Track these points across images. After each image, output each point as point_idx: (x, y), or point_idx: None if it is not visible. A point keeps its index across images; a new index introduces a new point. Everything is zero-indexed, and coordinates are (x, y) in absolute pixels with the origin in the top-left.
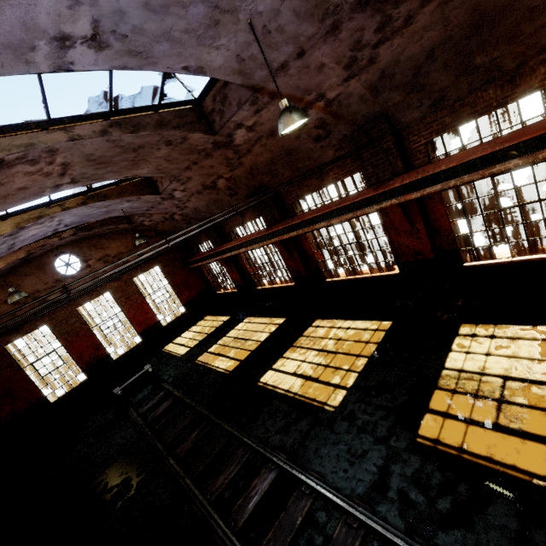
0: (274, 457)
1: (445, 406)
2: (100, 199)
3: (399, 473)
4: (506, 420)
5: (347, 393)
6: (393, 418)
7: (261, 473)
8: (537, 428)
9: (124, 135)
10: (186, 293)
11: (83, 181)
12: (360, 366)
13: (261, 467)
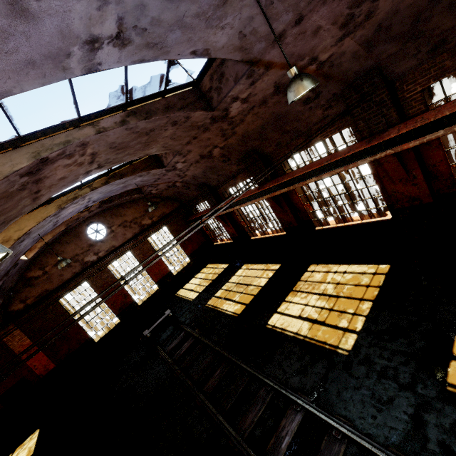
0: (297, 400)
1: None
2: (118, 177)
3: (435, 424)
4: None
5: (358, 337)
6: (414, 364)
7: (287, 413)
8: None
9: (139, 122)
10: (189, 246)
11: (106, 165)
12: (365, 310)
13: (286, 407)
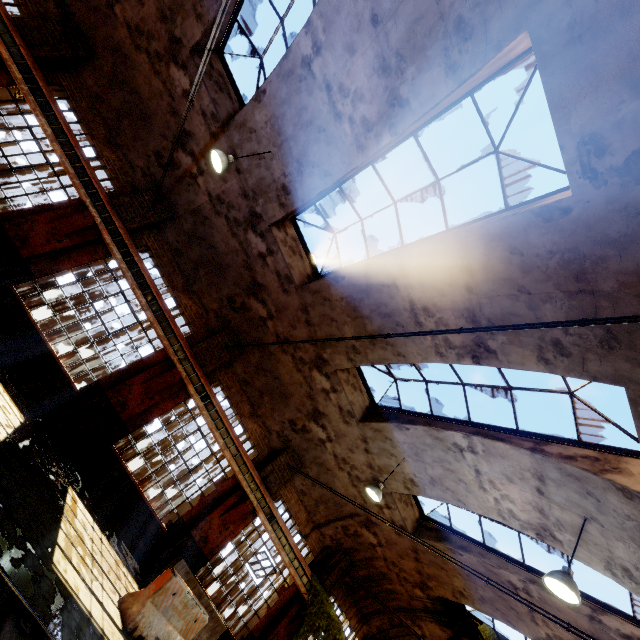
0: None
1: None
2: None
3: None
4: None
5: None
6: None
7: None
8: None
9: None
10: None
11: None
12: None
13: None
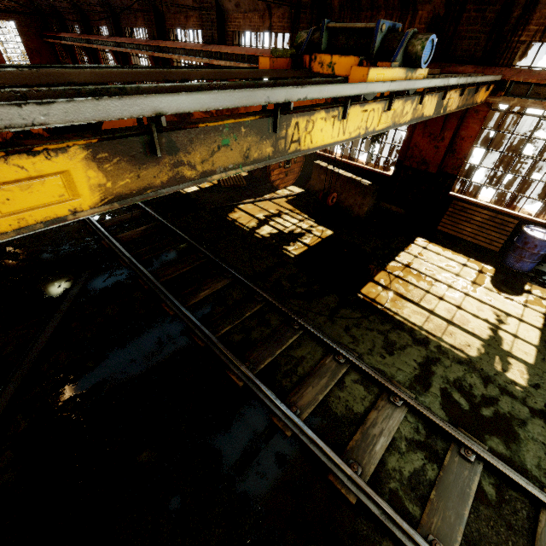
0: None
1: None
2: None
3: None
4: None
5: None
6: None
7: None
8: None
9: None
10: (37, 59)
11: None
12: None
13: None
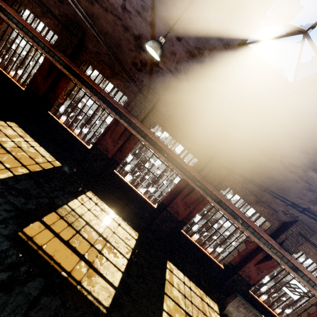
0: None
1: (52, 222)
2: None
3: None
4: (73, 241)
5: None
6: (14, 214)
7: None
8: (82, 250)
9: None
10: None
11: None
12: (20, 172)
13: None
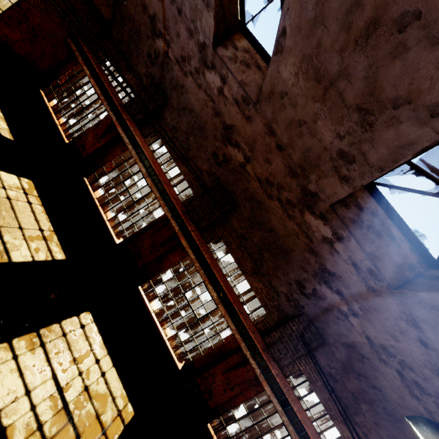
0: None
1: None
2: None
3: None
4: None
5: None
6: None
7: None
8: None
9: (434, 136)
10: (17, 34)
11: None
12: None
13: None
